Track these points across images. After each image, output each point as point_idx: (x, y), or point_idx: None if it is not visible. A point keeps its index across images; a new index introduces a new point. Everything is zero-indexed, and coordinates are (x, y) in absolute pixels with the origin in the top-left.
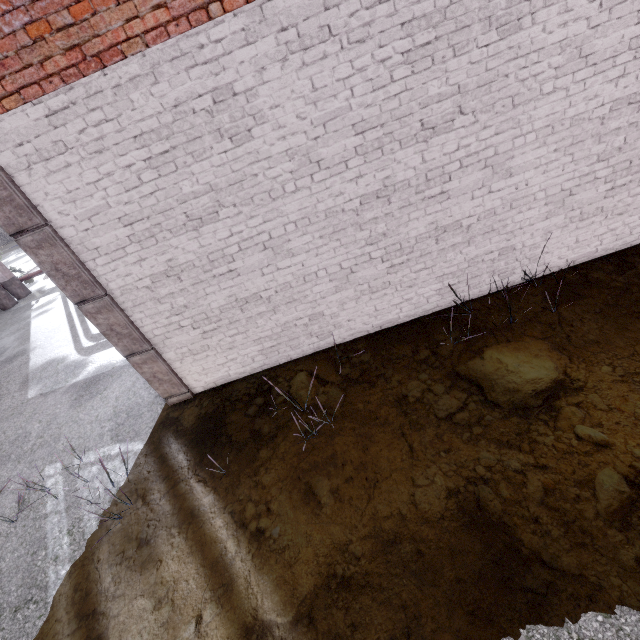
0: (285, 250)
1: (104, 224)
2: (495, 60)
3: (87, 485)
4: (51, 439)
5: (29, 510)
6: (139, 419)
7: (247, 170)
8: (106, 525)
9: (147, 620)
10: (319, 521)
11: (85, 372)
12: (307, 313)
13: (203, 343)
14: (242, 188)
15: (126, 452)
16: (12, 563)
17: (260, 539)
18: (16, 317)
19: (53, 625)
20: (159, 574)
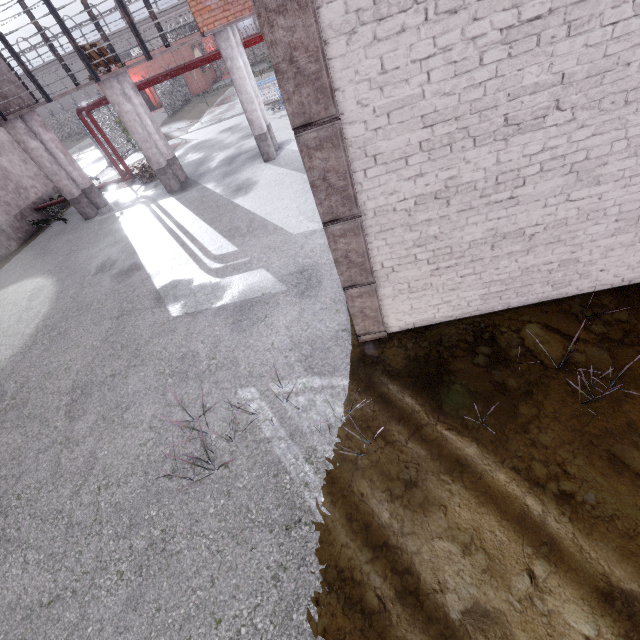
0: (591, 176)
1: (401, 122)
2: None
3: (302, 415)
4: (227, 362)
5: (243, 431)
6: (329, 353)
7: (623, 55)
8: (350, 459)
9: (460, 564)
10: None
11: (229, 295)
12: (561, 257)
13: (428, 281)
14: (599, 83)
15: (332, 386)
16: (254, 481)
17: (571, 502)
18: (106, 228)
19: (341, 550)
20: (450, 519)
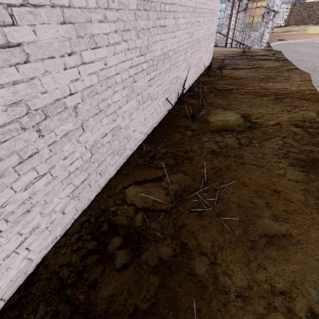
0: (88, 34)
1: None
2: None
3: None
4: None
5: None
6: None
7: None
8: None
9: None
10: (306, 243)
11: None
12: (110, 127)
13: None
14: None
15: None
16: None
17: None
18: None
19: None
20: None
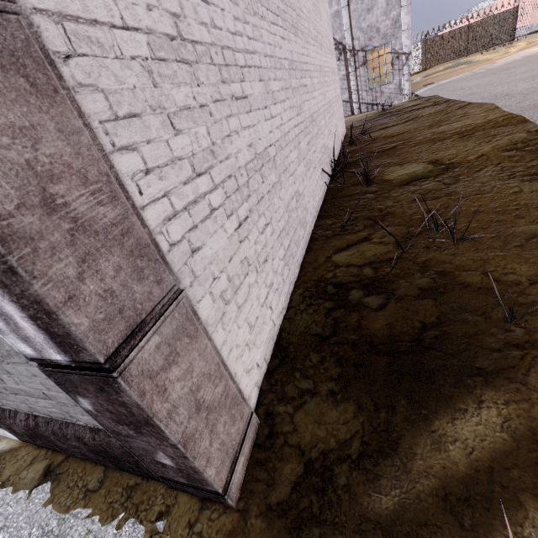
0: (270, 91)
1: None
2: (297, 3)
3: None
4: None
5: None
6: None
7: None
8: None
9: None
10: None
11: None
12: (293, 190)
13: (241, 255)
14: None
15: None
16: None
17: None
18: None
19: None
20: None
